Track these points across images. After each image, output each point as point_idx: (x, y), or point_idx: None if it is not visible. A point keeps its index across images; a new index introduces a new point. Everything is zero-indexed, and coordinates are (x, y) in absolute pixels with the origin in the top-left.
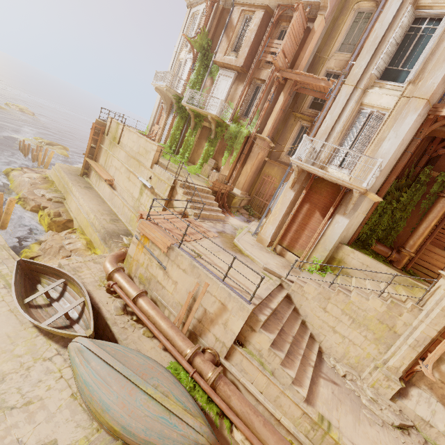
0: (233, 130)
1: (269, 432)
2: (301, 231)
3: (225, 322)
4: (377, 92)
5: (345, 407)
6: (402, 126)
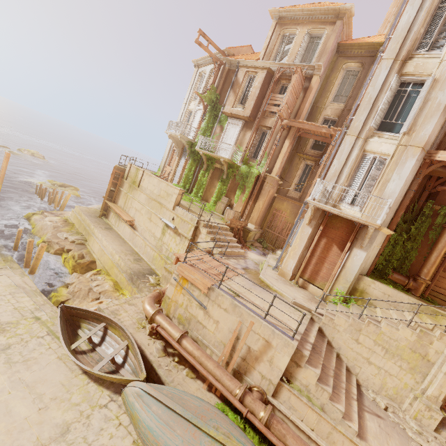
0: (244, 171)
1: None
2: (321, 264)
3: (270, 359)
4: (377, 141)
5: (394, 440)
6: (404, 170)
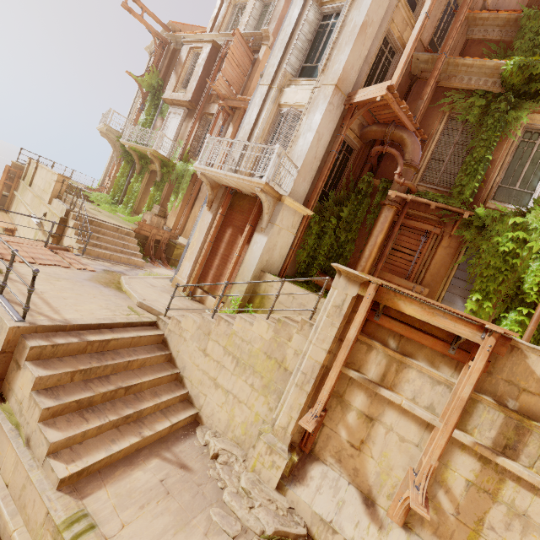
0: (179, 169)
1: None
2: (223, 266)
3: None
4: (293, 89)
5: (170, 503)
6: (315, 118)
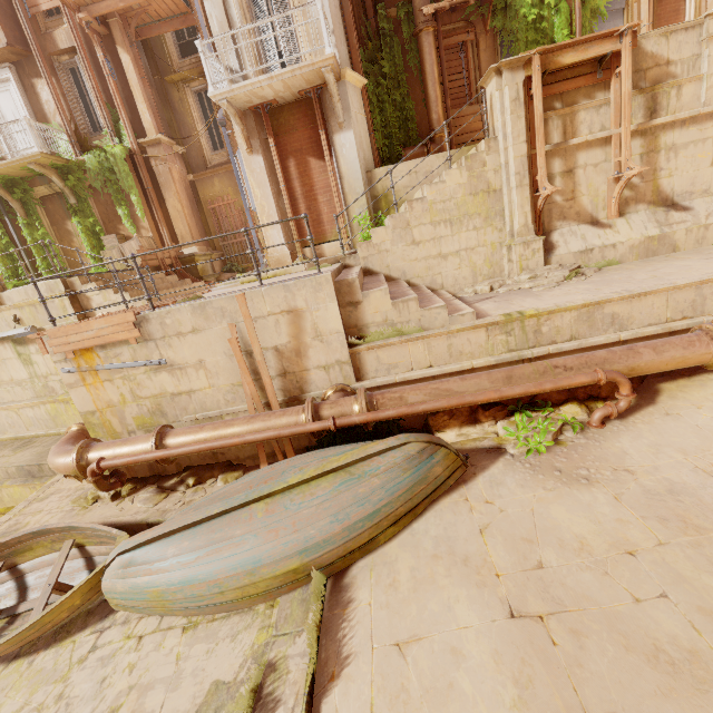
0: (96, 163)
1: (473, 379)
2: (315, 204)
3: (316, 333)
4: None
5: (516, 299)
6: None
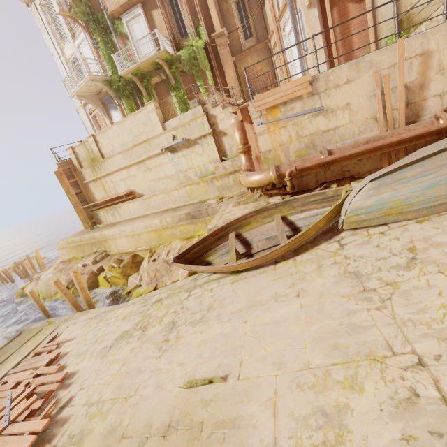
0: (187, 55)
1: None
2: (348, 38)
3: (439, 68)
4: None
5: None
6: None
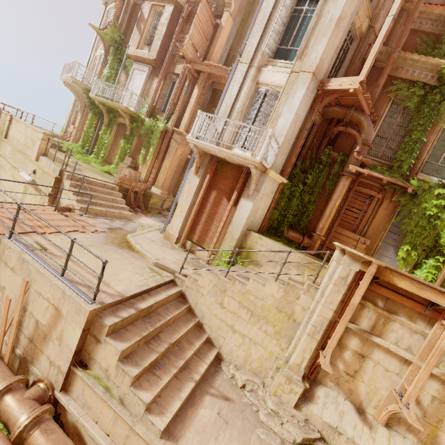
0: (149, 125)
1: None
2: (210, 222)
3: (60, 336)
4: (271, 69)
5: (231, 431)
6: (294, 101)
